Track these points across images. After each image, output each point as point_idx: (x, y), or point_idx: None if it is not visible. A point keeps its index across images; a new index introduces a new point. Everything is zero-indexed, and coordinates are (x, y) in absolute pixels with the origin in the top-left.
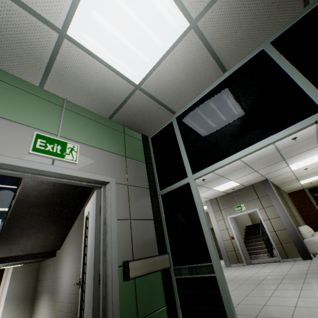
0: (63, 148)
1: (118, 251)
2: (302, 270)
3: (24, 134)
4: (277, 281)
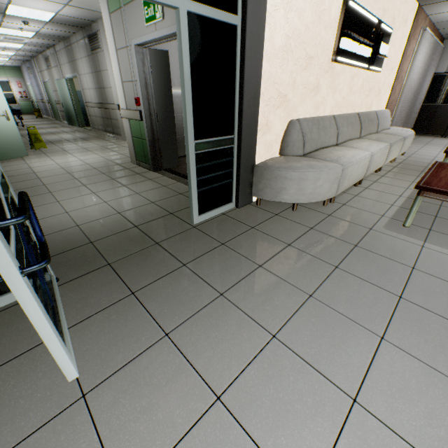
0: (154, 7)
1: None
2: None
3: (142, 8)
4: None
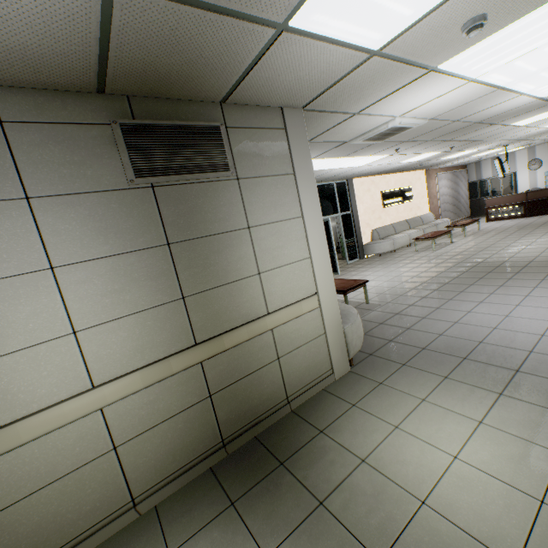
0: None
1: (338, 233)
2: (502, 261)
3: None
4: (455, 258)
